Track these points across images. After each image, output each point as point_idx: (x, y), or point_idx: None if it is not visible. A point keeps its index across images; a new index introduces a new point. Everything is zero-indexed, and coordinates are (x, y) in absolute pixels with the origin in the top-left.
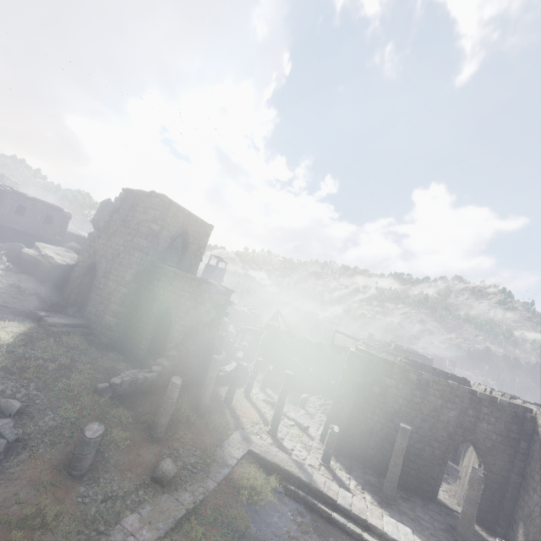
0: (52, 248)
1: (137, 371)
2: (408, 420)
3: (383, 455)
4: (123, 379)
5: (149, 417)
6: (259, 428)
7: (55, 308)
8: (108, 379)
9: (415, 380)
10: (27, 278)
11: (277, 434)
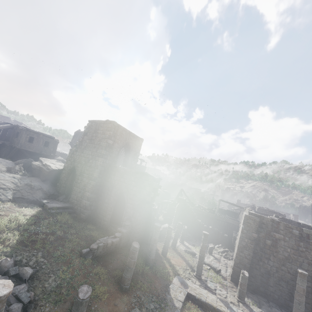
0: (49, 160)
1: (106, 238)
2: (297, 264)
3: (281, 291)
4: (99, 245)
5: (117, 271)
6: (188, 273)
7: (52, 197)
8: (88, 244)
9: (298, 234)
10: (35, 179)
11: (201, 277)
